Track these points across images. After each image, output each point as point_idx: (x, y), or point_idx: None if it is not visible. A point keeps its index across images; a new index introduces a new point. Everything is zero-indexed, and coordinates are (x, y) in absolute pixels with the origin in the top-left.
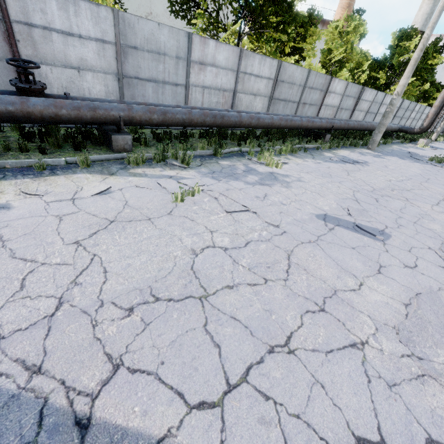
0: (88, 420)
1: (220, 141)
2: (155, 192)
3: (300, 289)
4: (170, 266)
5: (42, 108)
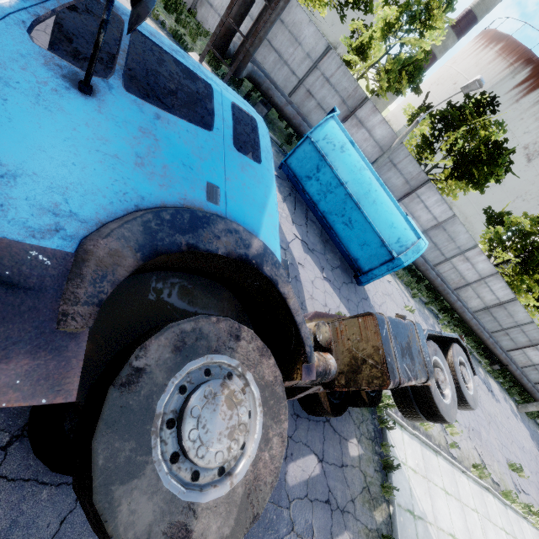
0: None
1: (434, 301)
2: (400, 297)
3: None
4: None
5: None
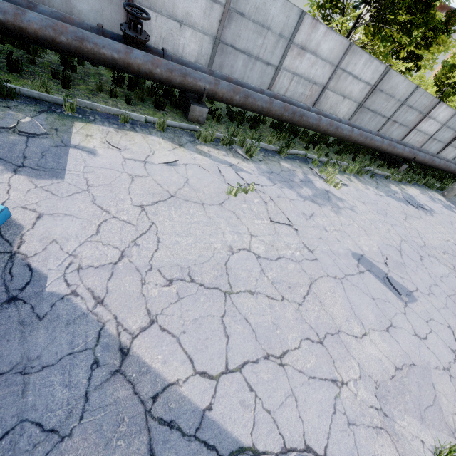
0: (128, 350)
1: (290, 140)
2: (213, 177)
3: (309, 317)
4: (209, 255)
5: (141, 62)
